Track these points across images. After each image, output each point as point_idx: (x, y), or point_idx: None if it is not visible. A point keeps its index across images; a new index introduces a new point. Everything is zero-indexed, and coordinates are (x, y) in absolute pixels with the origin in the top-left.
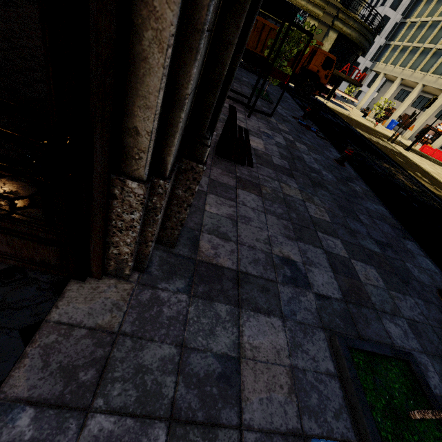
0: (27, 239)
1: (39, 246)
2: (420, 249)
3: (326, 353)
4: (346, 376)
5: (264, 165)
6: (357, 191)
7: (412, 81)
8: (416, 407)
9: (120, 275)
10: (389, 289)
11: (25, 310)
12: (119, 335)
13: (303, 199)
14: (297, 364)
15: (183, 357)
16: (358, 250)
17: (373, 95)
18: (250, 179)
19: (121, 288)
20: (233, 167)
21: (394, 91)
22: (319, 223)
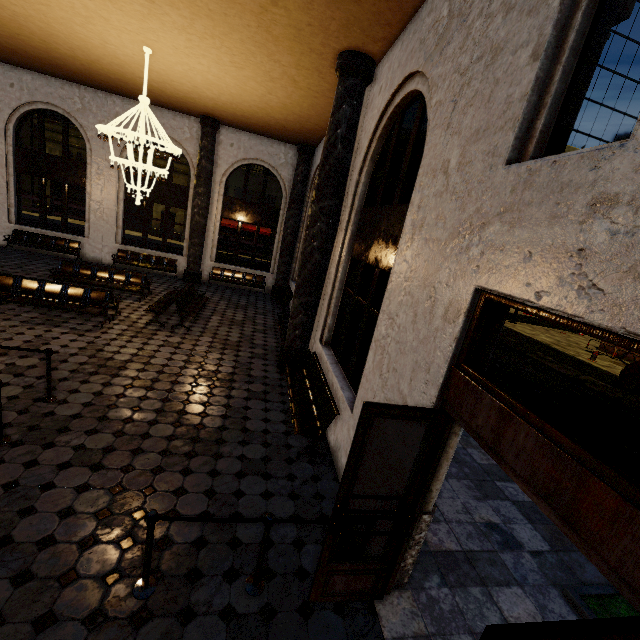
0: (359, 574)
1: (364, 577)
2: None
3: (566, 607)
4: None
5: None
6: None
7: None
8: None
9: (399, 585)
10: None
11: (370, 634)
12: (431, 636)
13: (463, 446)
14: None
15: None
16: None
17: None
18: None
19: (405, 596)
20: None
21: None
22: (490, 470)
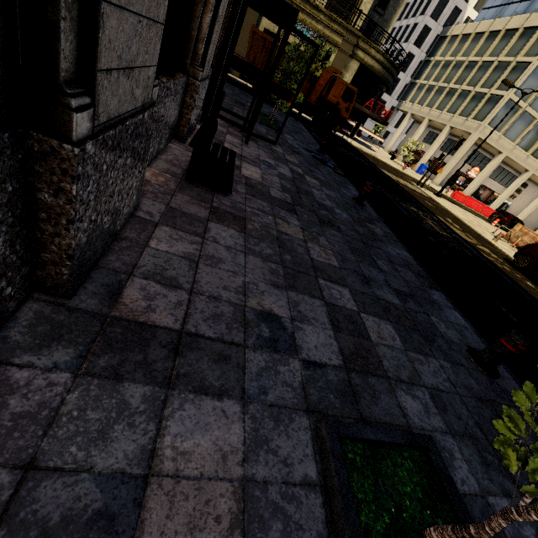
0: None
1: None
2: (448, 300)
3: (307, 449)
4: (332, 485)
5: (257, 196)
6: (377, 233)
7: (440, 122)
8: (435, 519)
9: None
10: (407, 350)
11: None
12: None
13: (305, 239)
14: (254, 475)
15: (22, 489)
16: (371, 301)
17: (401, 137)
18: (232, 212)
19: None
20: (210, 195)
21: (423, 133)
22: (322, 268)
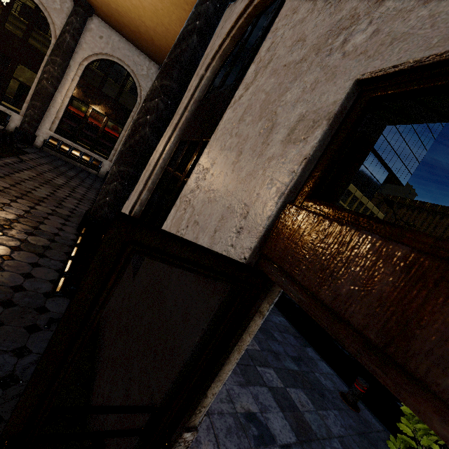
0: None
1: None
2: (316, 353)
3: None
4: None
5: None
6: None
7: None
8: None
9: None
10: (317, 410)
11: None
12: None
13: None
14: None
15: None
16: (286, 374)
17: None
18: None
19: None
20: None
21: None
22: (254, 355)
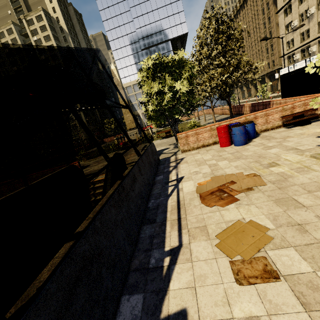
0: None
1: None
2: None
3: None
4: None
5: None
6: None
7: None
8: None
9: None
10: None
11: None
12: None
13: None
14: None
15: None
16: None
17: None
18: None
19: None
20: None
21: None
22: None
